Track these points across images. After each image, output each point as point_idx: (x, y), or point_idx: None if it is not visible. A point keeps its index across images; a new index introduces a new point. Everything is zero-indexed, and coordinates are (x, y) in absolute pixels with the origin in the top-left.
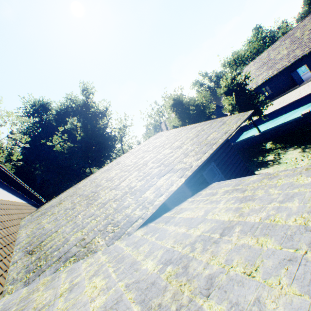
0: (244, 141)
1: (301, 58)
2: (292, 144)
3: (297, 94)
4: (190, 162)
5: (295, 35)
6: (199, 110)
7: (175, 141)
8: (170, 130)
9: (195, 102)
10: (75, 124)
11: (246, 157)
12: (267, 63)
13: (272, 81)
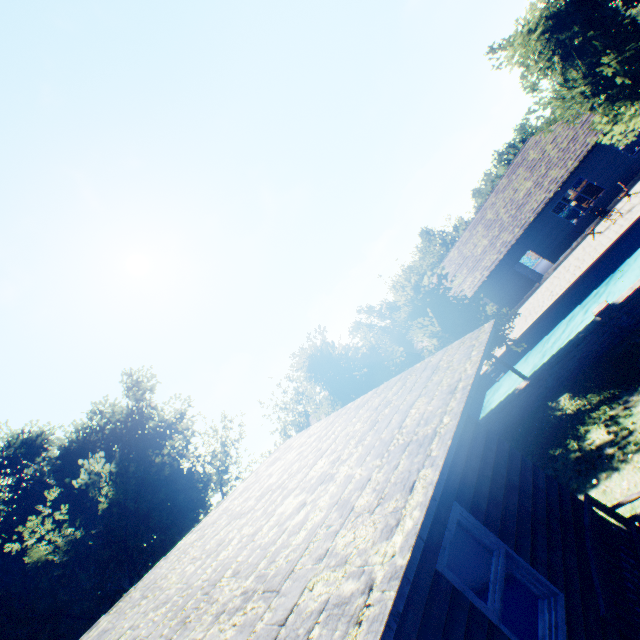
0: (502, 409)
1: (515, 242)
2: (628, 384)
3: (545, 294)
4: (360, 549)
5: (487, 218)
6: (372, 365)
7: (317, 456)
8: (310, 428)
9: (358, 351)
10: (99, 468)
11: (529, 449)
12: (464, 263)
13: (488, 287)
